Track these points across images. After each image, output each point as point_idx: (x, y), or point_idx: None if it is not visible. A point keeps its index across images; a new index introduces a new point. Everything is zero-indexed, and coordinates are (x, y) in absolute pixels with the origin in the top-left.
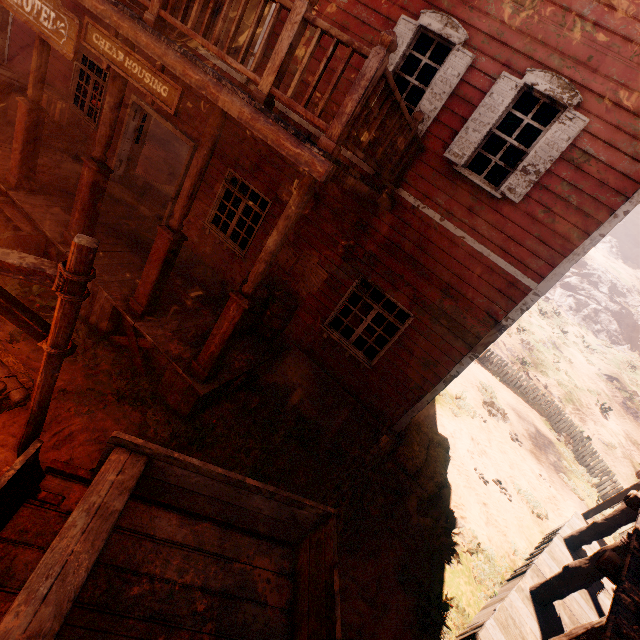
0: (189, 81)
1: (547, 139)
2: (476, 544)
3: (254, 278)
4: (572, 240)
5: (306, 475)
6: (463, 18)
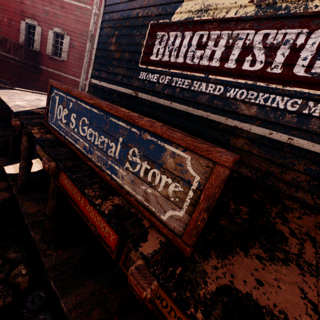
0: None
1: (64, 43)
2: None
3: None
4: (81, 66)
5: None
6: (35, 19)
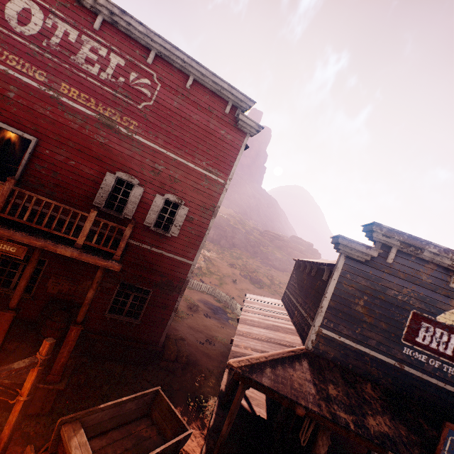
0: (35, 245)
1: (179, 215)
2: (209, 371)
3: (84, 313)
4: (197, 245)
5: (128, 395)
6: (135, 175)
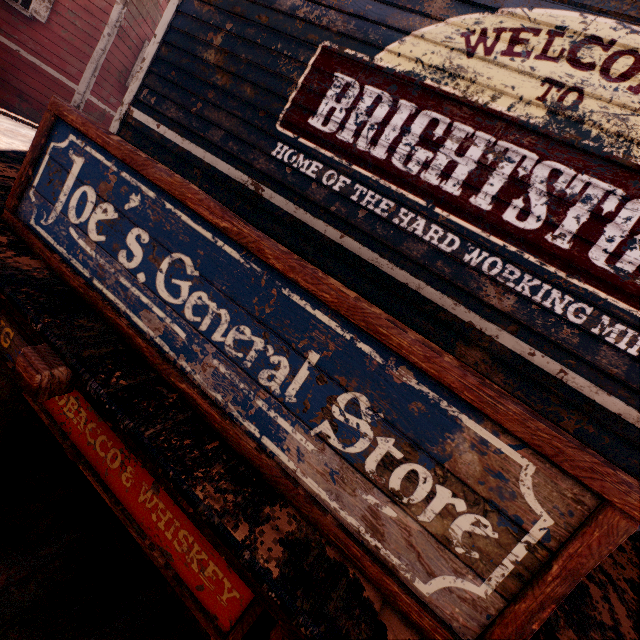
0: None
1: None
2: None
3: None
4: (88, 53)
5: None
6: None
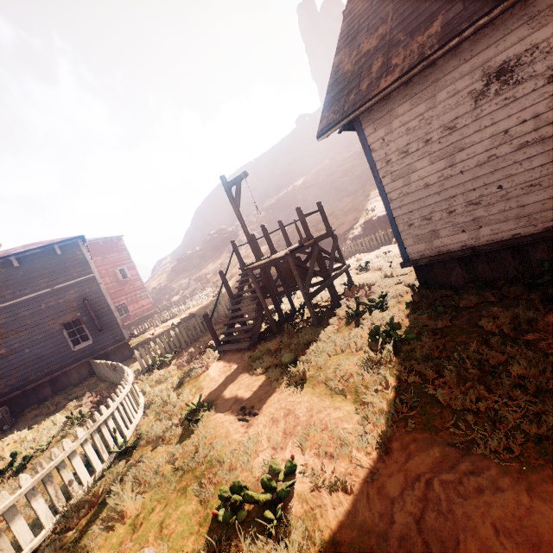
0: None
1: None
2: None
3: None
4: None
5: None
6: None
